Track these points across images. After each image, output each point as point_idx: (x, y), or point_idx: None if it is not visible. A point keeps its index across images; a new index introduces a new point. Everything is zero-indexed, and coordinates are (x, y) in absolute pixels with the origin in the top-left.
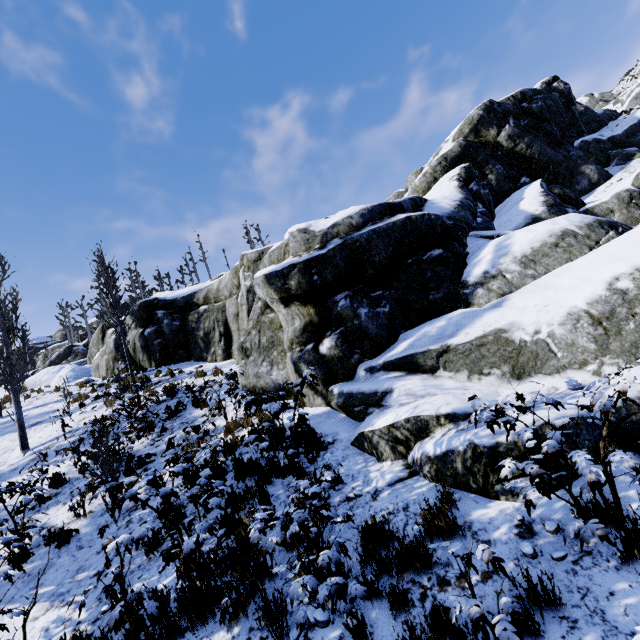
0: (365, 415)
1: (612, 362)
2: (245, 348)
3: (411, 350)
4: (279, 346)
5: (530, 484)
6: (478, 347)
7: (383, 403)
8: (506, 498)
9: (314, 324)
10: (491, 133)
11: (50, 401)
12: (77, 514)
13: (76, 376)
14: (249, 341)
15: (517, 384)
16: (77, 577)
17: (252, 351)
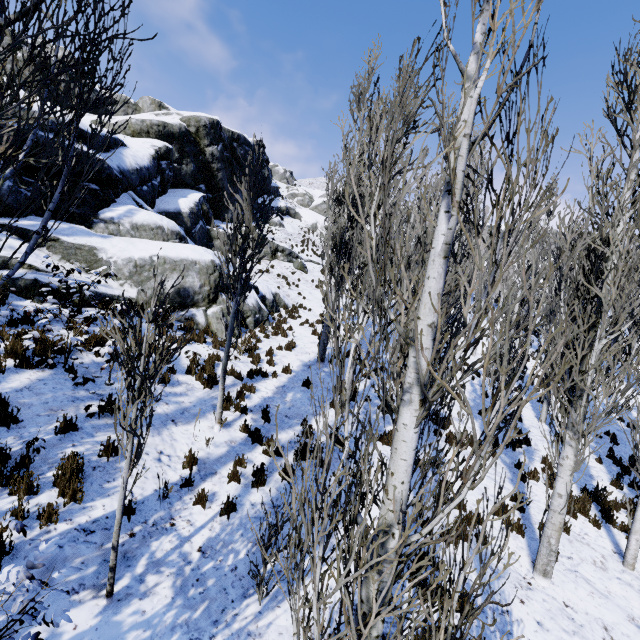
0: None
1: (130, 284)
2: None
3: (32, 228)
4: None
5: (54, 302)
6: (77, 249)
7: None
8: (38, 302)
9: None
10: (205, 141)
11: None
12: None
13: None
14: None
15: (84, 274)
16: None
17: None
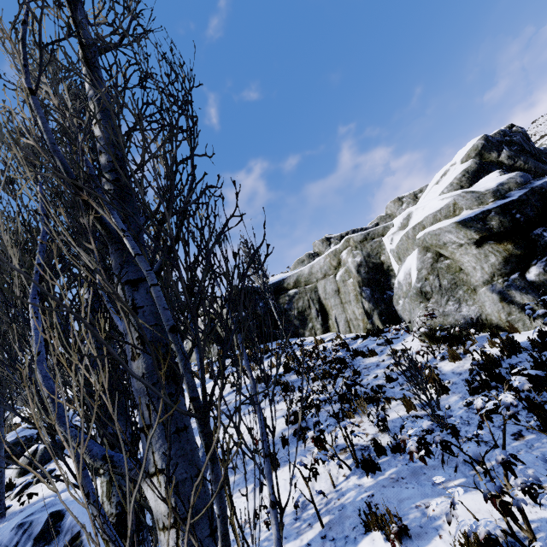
0: None
1: None
2: (424, 292)
3: None
4: (463, 285)
5: None
6: None
7: None
8: None
9: (518, 255)
10: (493, 155)
11: None
12: (384, 427)
13: None
14: (428, 285)
15: None
16: (478, 468)
17: (432, 294)
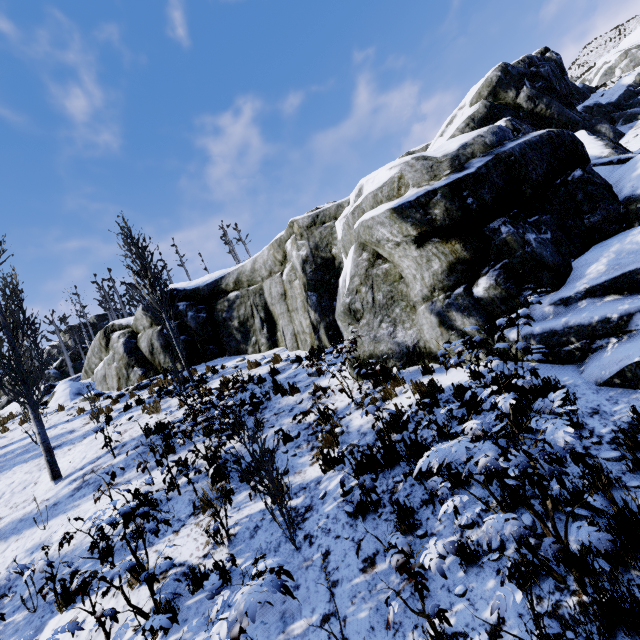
0: (586, 352)
1: None
2: (354, 310)
3: (625, 267)
4: (402, 301)
5: None
6: None
7: (631, 328)
8: None
9: (466, 261)
10: (510, 95)
11: (58, 422)
12: (220, 540)
13: (77, 392)
14: (359, 301)
15: None
16: (291, 630)
17: (364, 312)
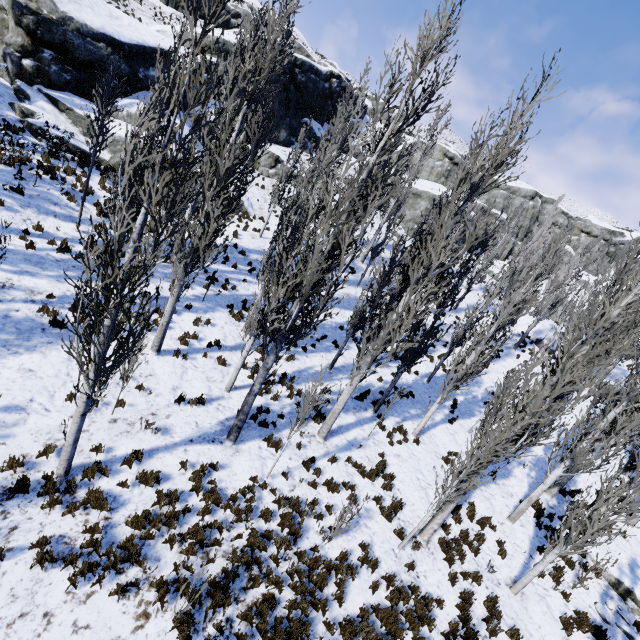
0: (23, 101)
1: (108, 151)
2: None
3: (60, 99)
4: (1, 36)
5: (48, 144)
6: (83, 119)
7: (31, 102)
8: (39, 141)
9: (26, 49)
10: None
11: None
12: None
13: None
14: None
15: (82, 136)
16: None
17: None
